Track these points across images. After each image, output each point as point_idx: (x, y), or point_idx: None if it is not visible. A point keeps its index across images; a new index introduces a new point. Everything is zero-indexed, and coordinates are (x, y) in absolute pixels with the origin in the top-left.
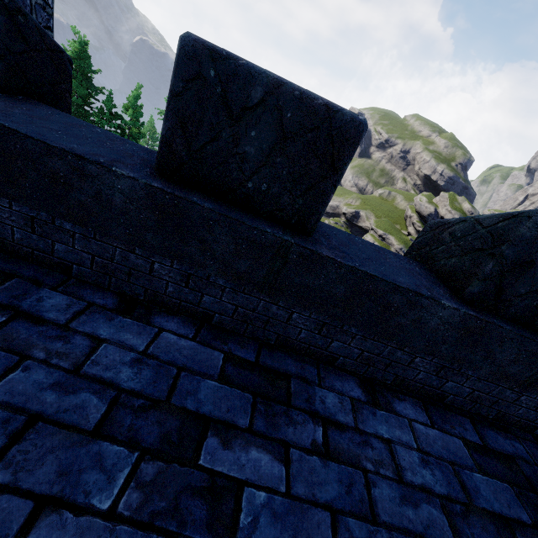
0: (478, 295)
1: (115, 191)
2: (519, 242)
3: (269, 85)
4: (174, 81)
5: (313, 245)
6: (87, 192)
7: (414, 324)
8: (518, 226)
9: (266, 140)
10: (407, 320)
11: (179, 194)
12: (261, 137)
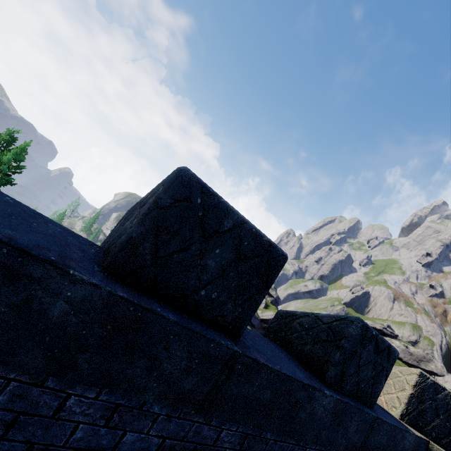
0: (333, 378)
1: (59, 298)
2: (350, 338)
3: (238, 220)
4: (163, 197)
5: (250, 352)
6: (5, 298)
7: (309, 416)
8: (347, 327)
9: (226, 258)
10: (305, 414)
11: (145, 305)
12: (223, 255)
